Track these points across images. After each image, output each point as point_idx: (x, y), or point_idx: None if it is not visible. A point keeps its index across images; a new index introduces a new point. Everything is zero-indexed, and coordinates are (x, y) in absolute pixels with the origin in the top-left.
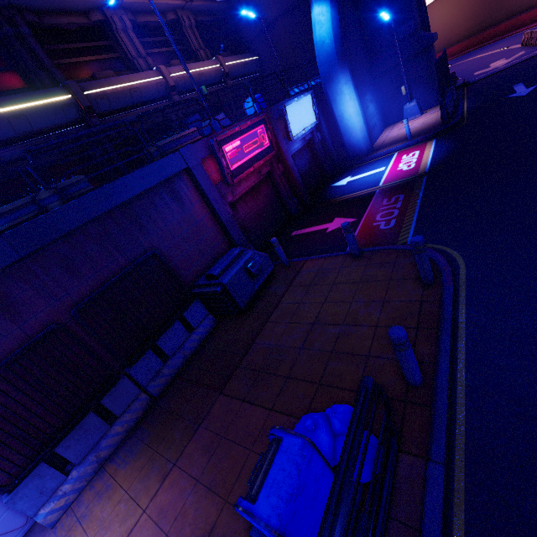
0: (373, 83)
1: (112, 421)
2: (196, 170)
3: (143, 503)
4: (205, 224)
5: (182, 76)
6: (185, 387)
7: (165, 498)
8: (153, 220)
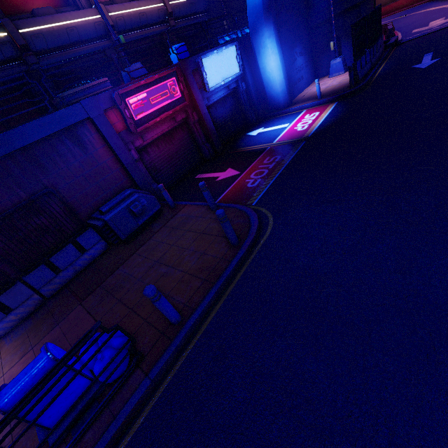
0: (308, 34)
1: (9, 312)
2: (98, 120)
3: (5, 370)
4: (109, 166)
5: (121, 16)
6: (66, 294)
7: (17, 369)
8: (55, 162)
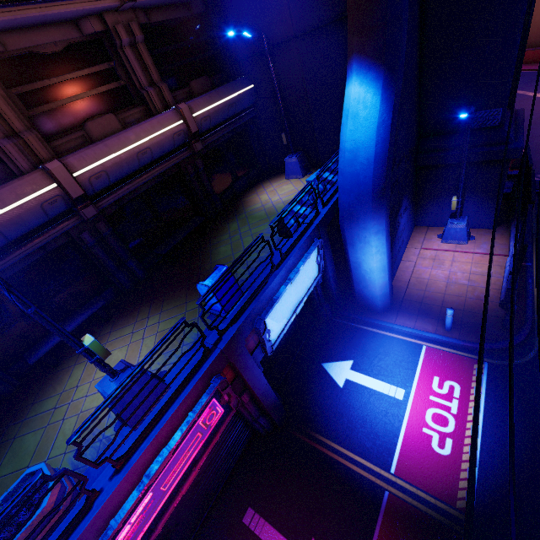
0: (414, 173)
1: None
2: None
3: None
4: None
5: (101, 169)
6: None
7: None
8: None
